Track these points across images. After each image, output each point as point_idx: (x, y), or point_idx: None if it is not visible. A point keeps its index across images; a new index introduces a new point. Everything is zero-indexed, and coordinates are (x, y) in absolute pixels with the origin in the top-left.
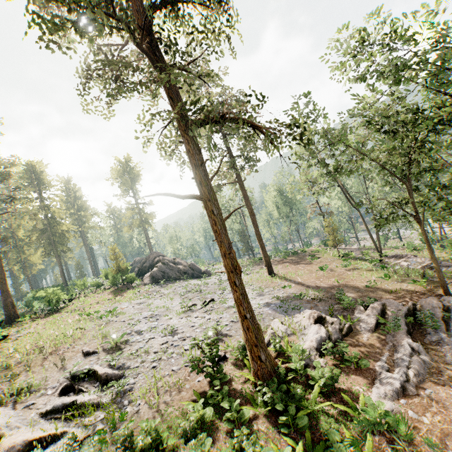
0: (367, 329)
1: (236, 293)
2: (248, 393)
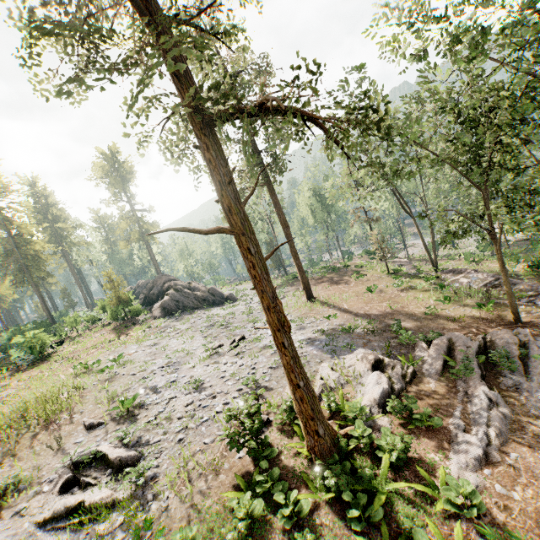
0: (433, 373)
1: (285, 357)
2: (303, 473)
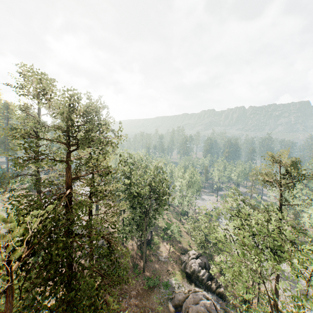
0: None
1: None
2: None
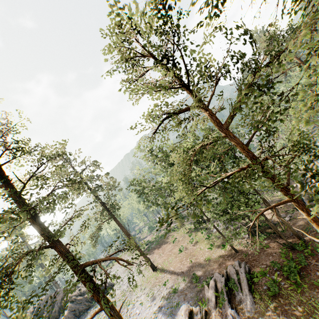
0: (213, 307)
1: None
2: None
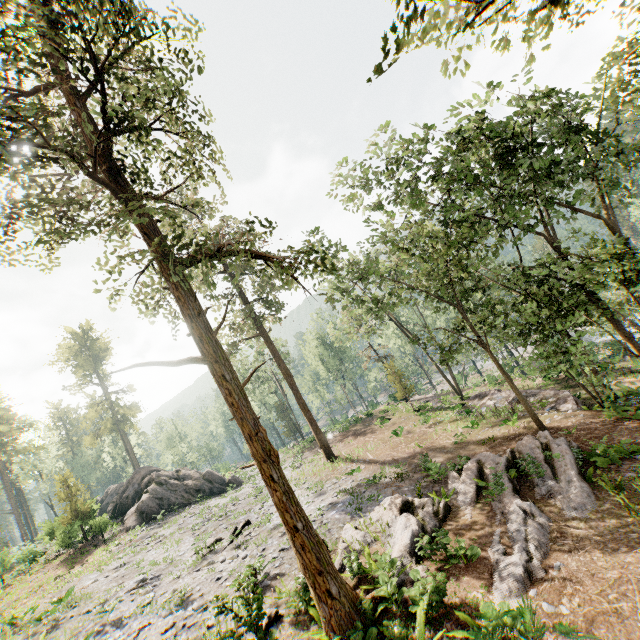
0: (468, 502)
1: (276, 493)
2: None
